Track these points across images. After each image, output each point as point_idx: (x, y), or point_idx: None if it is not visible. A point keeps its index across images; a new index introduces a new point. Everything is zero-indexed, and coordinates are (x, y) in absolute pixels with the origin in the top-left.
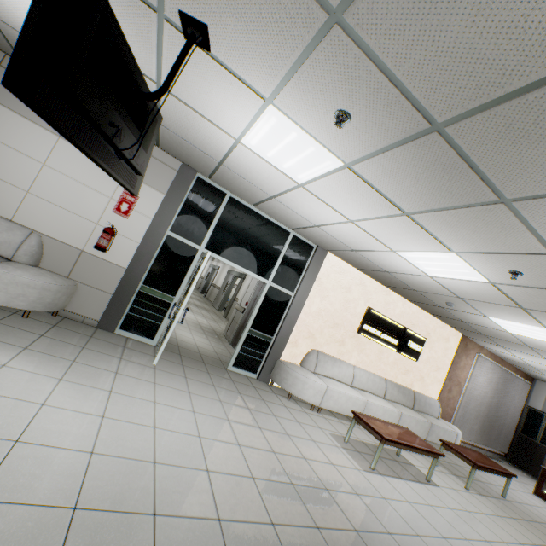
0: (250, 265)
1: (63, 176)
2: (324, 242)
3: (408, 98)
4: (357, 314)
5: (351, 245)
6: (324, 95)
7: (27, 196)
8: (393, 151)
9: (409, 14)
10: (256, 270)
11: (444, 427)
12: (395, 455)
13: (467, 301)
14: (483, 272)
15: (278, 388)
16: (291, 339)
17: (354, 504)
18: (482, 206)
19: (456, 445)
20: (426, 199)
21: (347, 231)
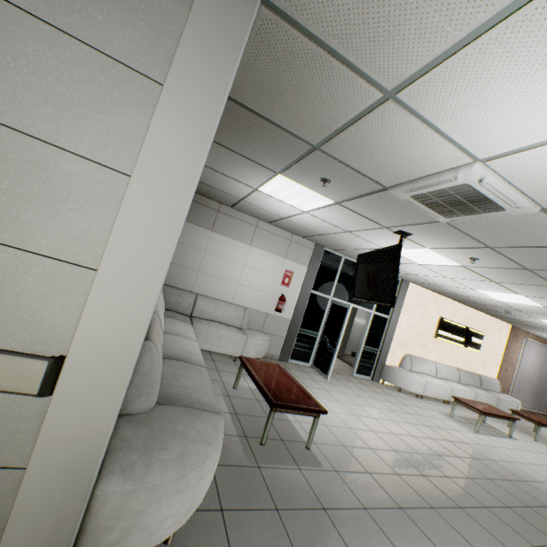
0: (360, 302)
1: (253, 269)
2: (411, 279)
3: (514, 262)
4: (433, 323)
5: (436, 283)
6: (466, 254)
7: (237, 286)
8: (498, 269)
9: (525, 254)
10: (364, 304)
11: (507, 400)
12: (482, 422)
13: (523, 312)
14: (540, 303)
15: (387, 385)
16: (390, 349)
17: (482, 449)
18: (546, 287)
19: (522, 412)
20: (510, 280)
21: (439, 279)
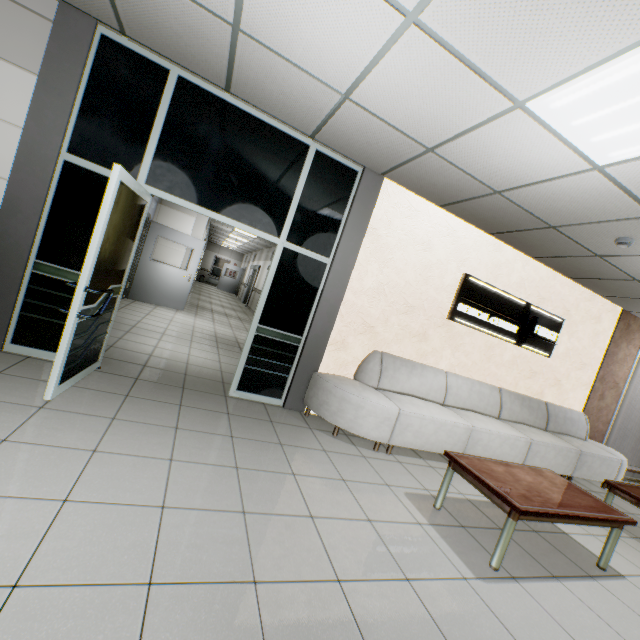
0: (241, 213)
1: None
2: (372, 151)
3: None
4: (446, 287)
5: (421, 133)
6: None
7: None
8: None
9: None
10: (254, 220)
11: (600, 455)
12: None
13: None
14: None
15: (320, 418)
16: (334, 337)
17: None
18: None
19: (636, 489)
20: None
21: (408, 78)
